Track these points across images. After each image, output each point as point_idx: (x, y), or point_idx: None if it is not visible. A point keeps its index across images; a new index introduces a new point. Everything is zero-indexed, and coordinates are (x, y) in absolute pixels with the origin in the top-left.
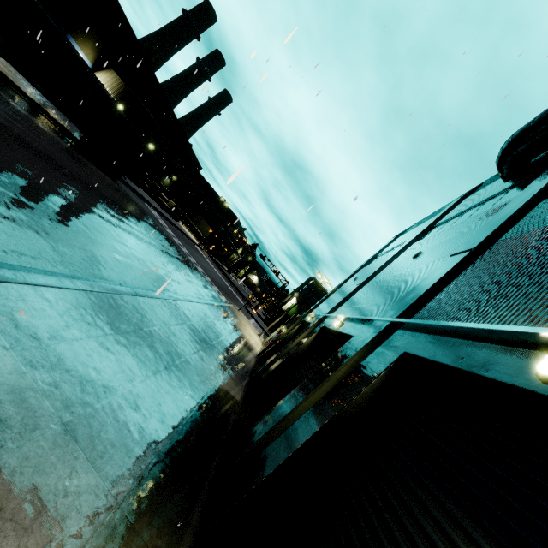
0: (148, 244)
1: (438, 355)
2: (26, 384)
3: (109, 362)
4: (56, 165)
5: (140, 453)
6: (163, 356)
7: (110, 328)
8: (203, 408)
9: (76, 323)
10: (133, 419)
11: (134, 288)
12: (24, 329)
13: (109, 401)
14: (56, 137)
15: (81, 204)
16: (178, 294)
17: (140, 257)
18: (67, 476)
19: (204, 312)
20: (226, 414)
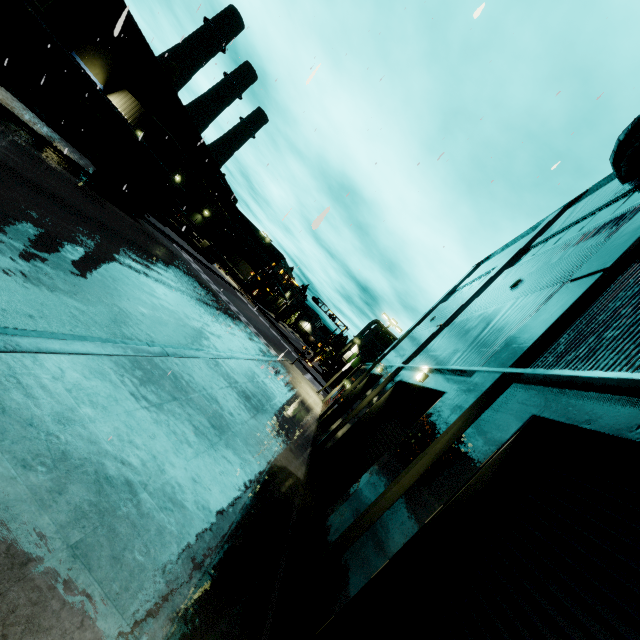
0: (180, 292)
1: (594, 421)
2: (15, 494)
3: (134, 448)
4: (64, 204)
5: (181, 573)
6: (204, 432)
7: (135, 401)
8: (259, 495)
9: (89, 399)
10: (169, 524)
11: (164, 346)
12: (15, 414)
13: (135, 502)
14: (64, 172)
15: (96, 248)
16: (219, 351)
17: (171, 308)
18: (75, 628)
19: (251, 370)
20: (288, 500)
